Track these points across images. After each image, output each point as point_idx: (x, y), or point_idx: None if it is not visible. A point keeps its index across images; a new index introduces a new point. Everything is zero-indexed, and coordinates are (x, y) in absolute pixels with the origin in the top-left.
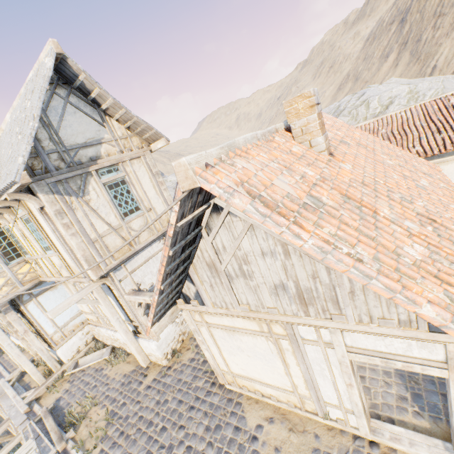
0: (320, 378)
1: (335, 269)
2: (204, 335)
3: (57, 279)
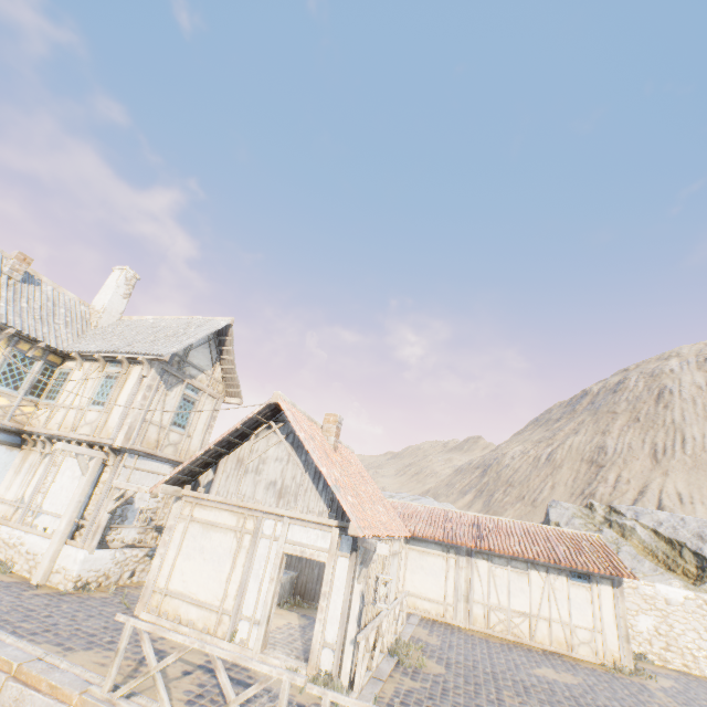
0: (254, 579)
1: (306, 446)
2: (176, 534)
3: (62, 432)
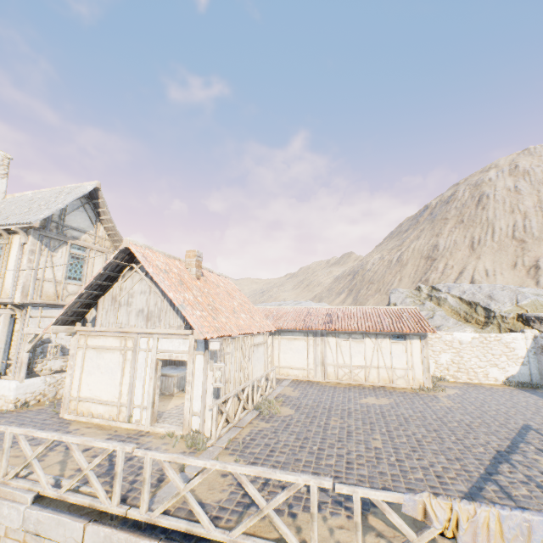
0: (139, 380)
1: (155, 279)
2: (78, 359)
3: None
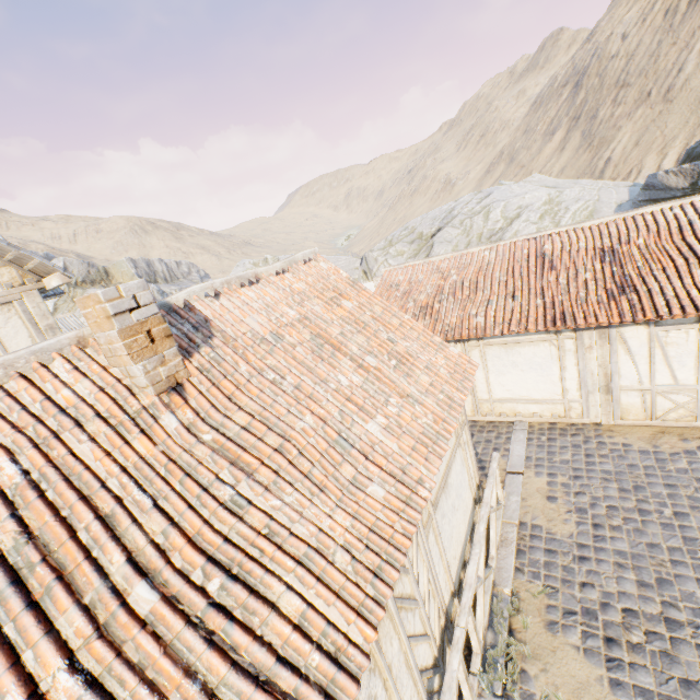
0: None
1: None
2: None
3: None
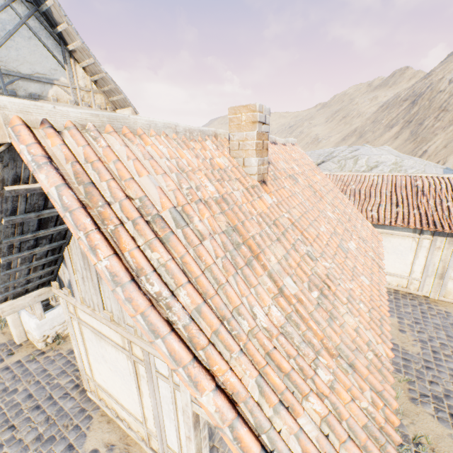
0: (168, 419)
1: (124, 309)
2: (76, 331)
3: None
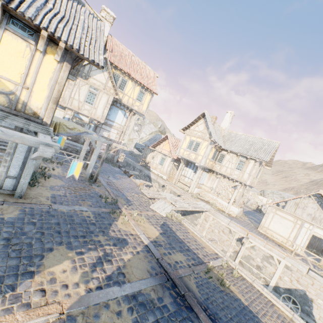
0: (300, 236)
1: None
2: (270, 215)
3: (226, 175)
